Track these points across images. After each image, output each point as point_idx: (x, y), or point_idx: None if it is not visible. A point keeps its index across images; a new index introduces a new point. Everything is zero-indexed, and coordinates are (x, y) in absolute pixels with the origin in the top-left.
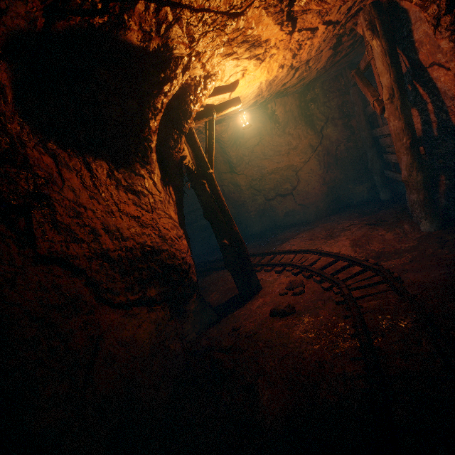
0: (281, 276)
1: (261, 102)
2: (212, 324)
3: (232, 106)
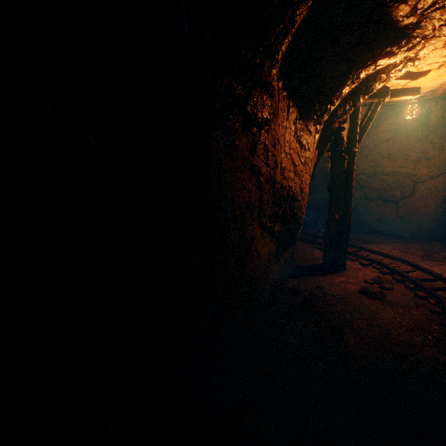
0: (366, 269)
1: (426, 99)
2: (292, 277)
3: (409, 95)
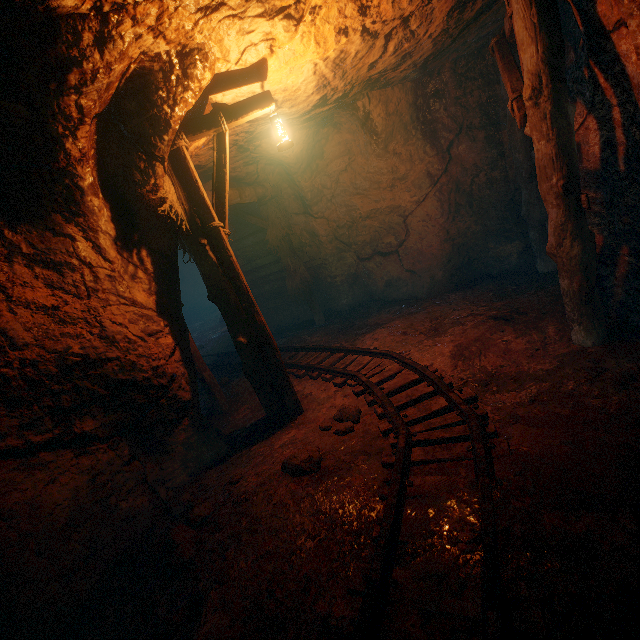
0: (339, 393)
1: (338, 98)
2: (218, 462)
3: (257, 108)
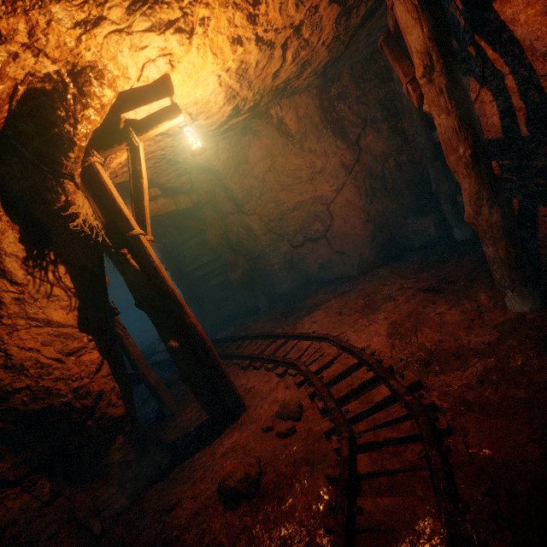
0: (281, 384)
1: (251, 108)
2: (160, 477)
3: (166, 119)
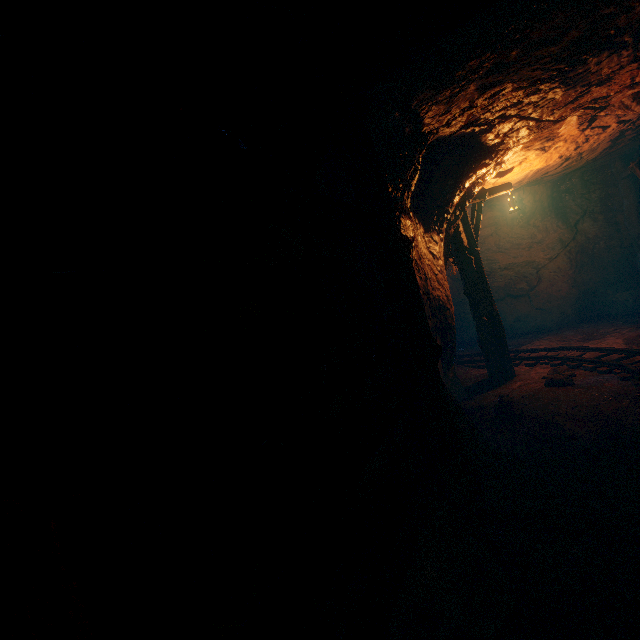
0: (536, 368)
1: (514, 190)
2: (465, 399)
3: (504, 190)
